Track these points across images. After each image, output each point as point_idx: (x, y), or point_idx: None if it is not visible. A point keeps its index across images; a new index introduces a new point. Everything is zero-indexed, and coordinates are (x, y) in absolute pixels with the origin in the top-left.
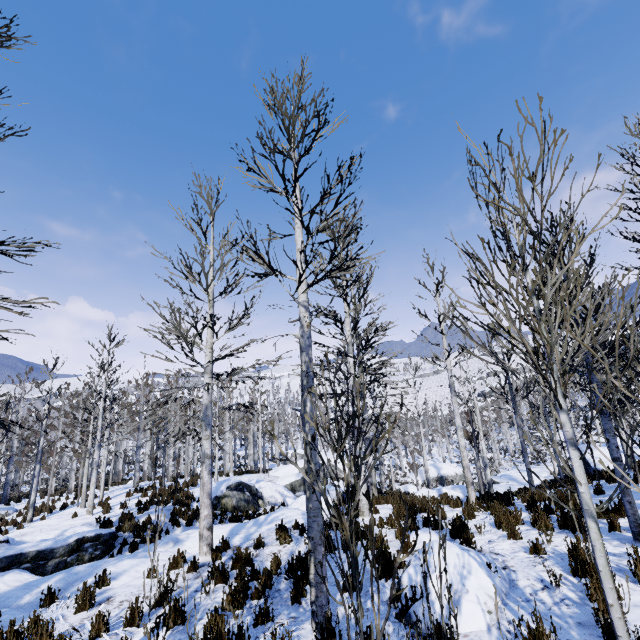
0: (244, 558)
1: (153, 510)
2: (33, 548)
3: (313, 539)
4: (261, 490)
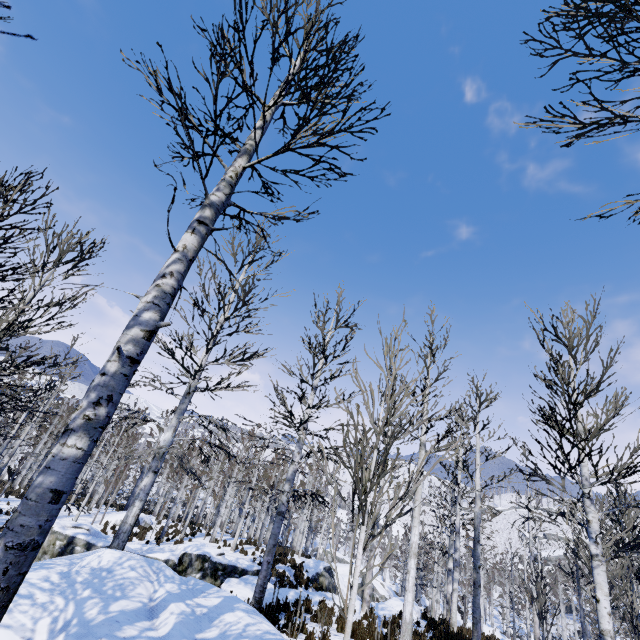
0: (397, 623)
1: (281, 566)
2: (240, 565)
3: (476, 618)
4: (335, 580)
